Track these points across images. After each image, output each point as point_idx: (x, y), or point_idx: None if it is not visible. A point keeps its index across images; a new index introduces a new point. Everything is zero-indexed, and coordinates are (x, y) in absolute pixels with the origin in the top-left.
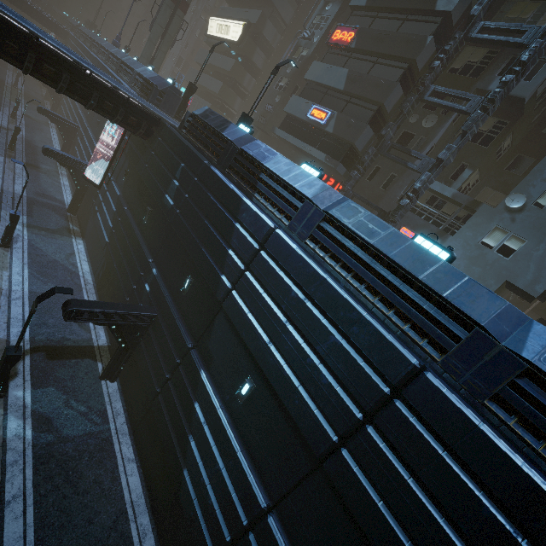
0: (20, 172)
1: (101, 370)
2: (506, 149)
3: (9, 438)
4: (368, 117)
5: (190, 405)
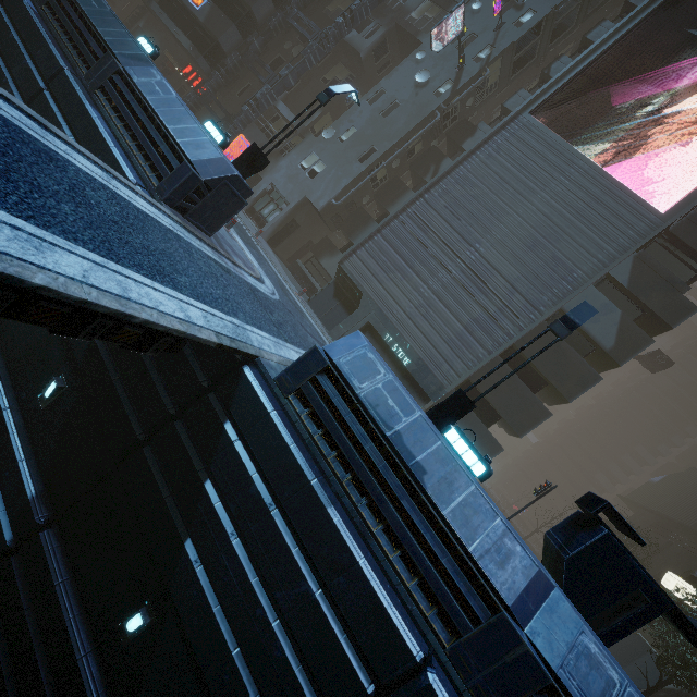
0: None
1: None
2: None
3: None
4: (239, 18)
5: None
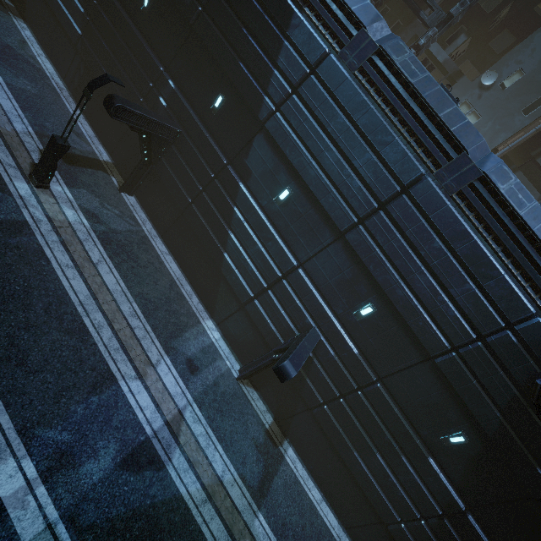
0: None
1: (116, 184)
2: (500, 20)
3: (72, 222)
4: None
5: (229, 209)
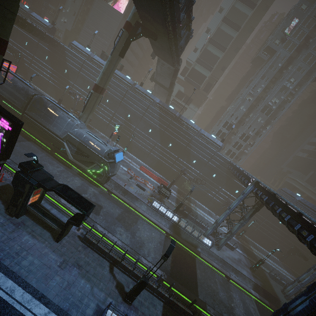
0: None
1: None
2: None
3: None
4: None
5: None
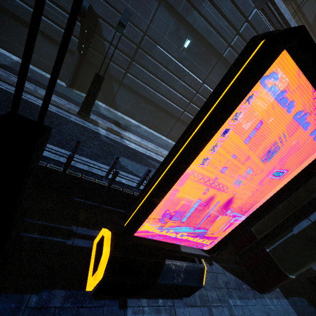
0: (153, 146)
1: None
2: None
3: None
4: None
5: None
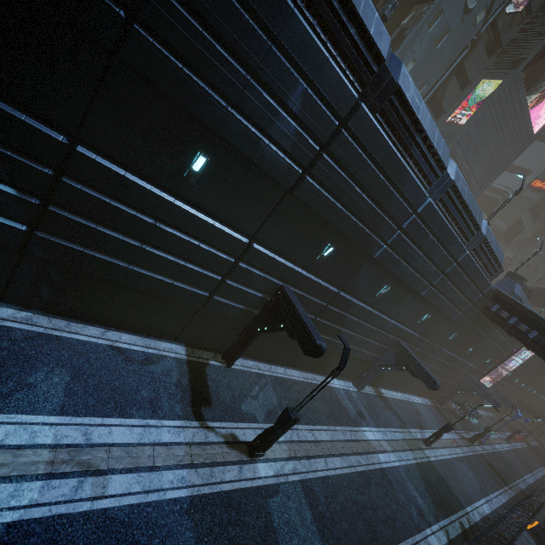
0: None
1: (219, 364)
2: None
3: (284, 439)
4: None
5: (344, 318)
